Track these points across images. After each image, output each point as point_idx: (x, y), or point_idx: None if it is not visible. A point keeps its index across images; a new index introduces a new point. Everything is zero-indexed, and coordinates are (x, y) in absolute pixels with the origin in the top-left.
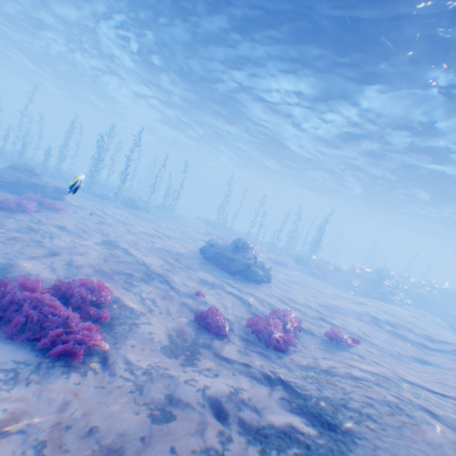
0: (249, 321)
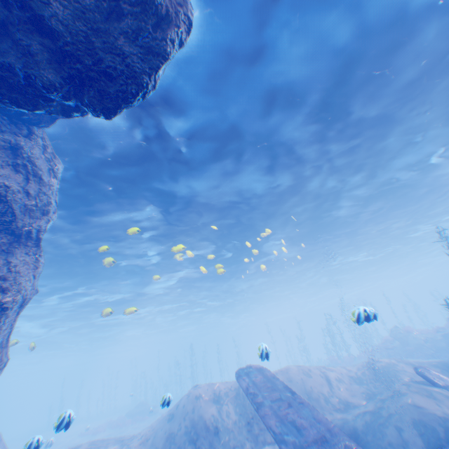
0: None
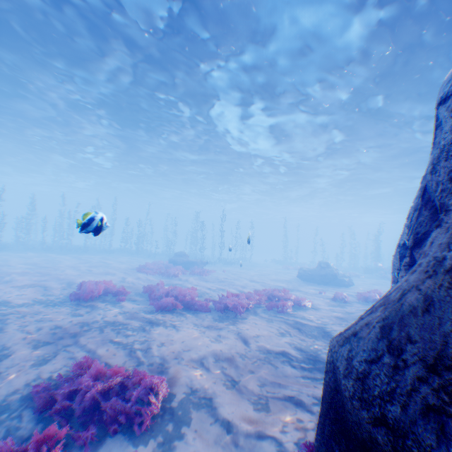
0: (357, 296)
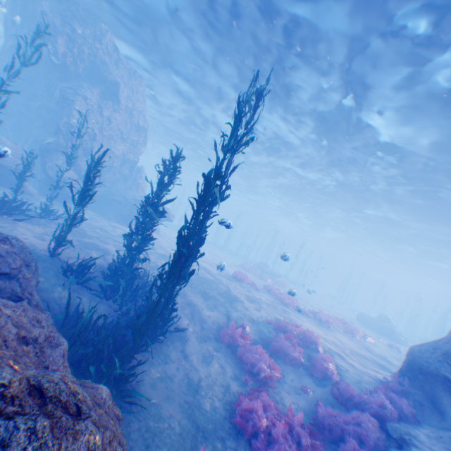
0: None
